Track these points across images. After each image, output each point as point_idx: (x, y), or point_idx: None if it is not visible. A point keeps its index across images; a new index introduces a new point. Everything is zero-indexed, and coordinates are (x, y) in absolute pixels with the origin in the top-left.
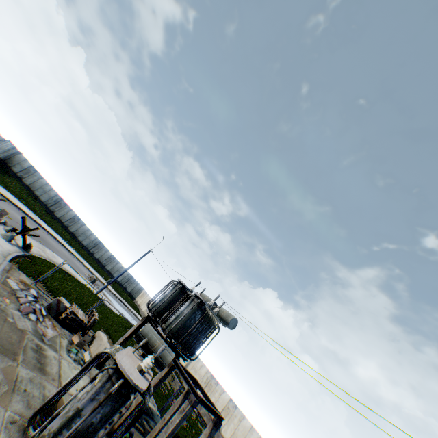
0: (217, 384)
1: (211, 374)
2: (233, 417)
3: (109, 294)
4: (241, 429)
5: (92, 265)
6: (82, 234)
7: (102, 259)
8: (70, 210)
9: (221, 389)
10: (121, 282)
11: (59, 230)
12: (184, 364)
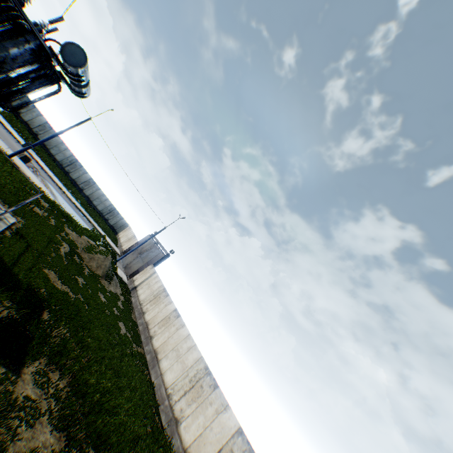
0: (166, 297)
1: (164, 288)
2: (171, 326)
3: (60, 194)
4: (175, 338)
5: (55, 171)
6: (55, 147)
7: (79, 181)
8: (40, 115)
9: (168, 301)
10: (102, 212)
11: (12, 119)
12: (140, 281)
